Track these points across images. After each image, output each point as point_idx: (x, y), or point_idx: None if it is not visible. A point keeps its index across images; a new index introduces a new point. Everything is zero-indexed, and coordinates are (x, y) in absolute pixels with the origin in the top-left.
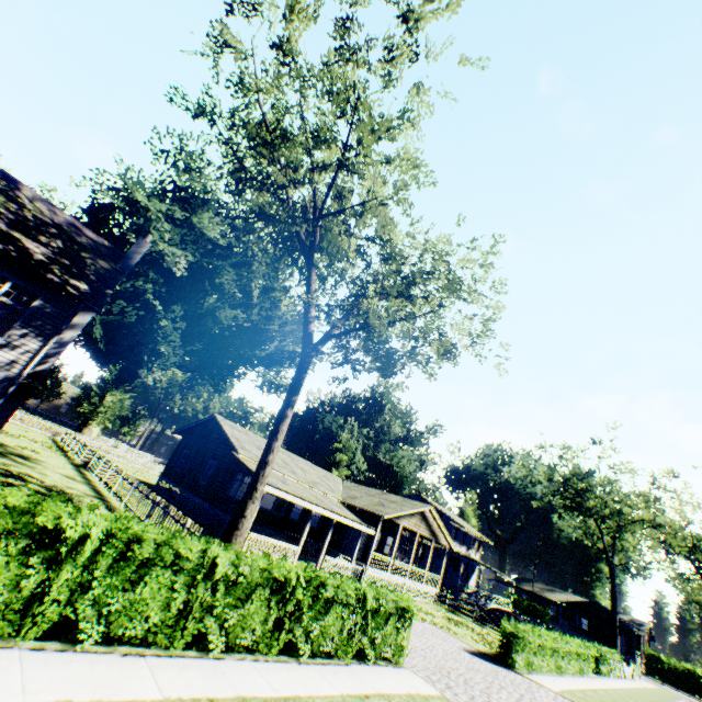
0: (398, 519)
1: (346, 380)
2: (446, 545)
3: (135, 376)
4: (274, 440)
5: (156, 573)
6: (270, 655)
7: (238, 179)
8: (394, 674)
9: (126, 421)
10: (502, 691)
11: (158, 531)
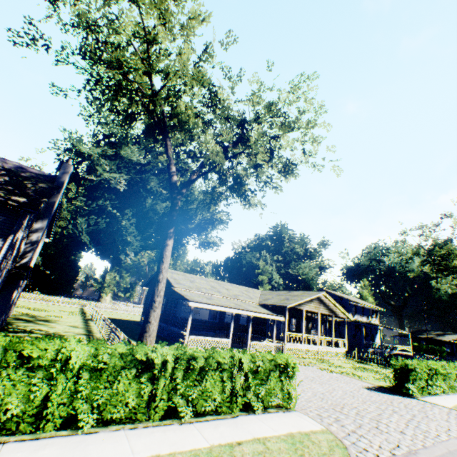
0: (300, 306)
1: (209, 209)
2: (344, 317)
3: (121, 261)
4: (161, 264)
5: (5, 373)
6: (151, 422)
7: (90, 89)
8: (281, 418)
9: (127, 289)
10: (394, 416)
11: (2, 339)
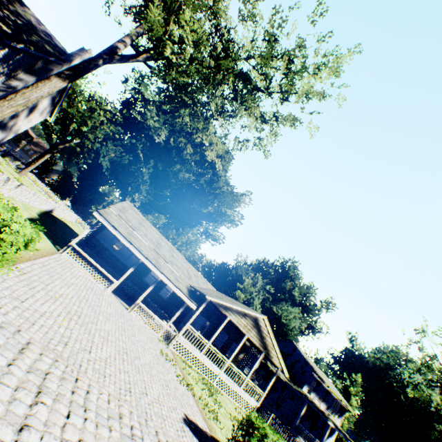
0: (226, 311)
1: (125, 81)
2: (279, 367)
3: None
4: (25, 88)
5: None
6: None
7: None
8: None
9: None
10: (106, 430)
11: None
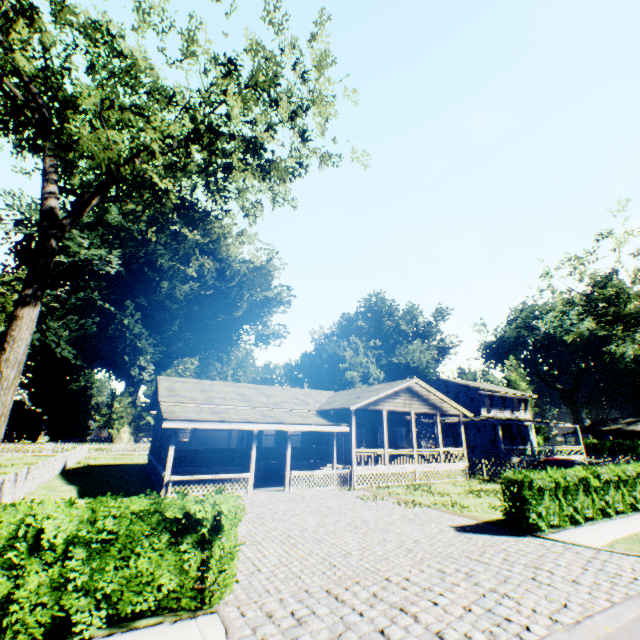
0: (377, 405)
1: (112, 247)
2: (459, 414)
3: (139, 379)
4: (1, 353)
5: None
6: None
7: None
8: None
9: None
10: (457, 588)
11: None
